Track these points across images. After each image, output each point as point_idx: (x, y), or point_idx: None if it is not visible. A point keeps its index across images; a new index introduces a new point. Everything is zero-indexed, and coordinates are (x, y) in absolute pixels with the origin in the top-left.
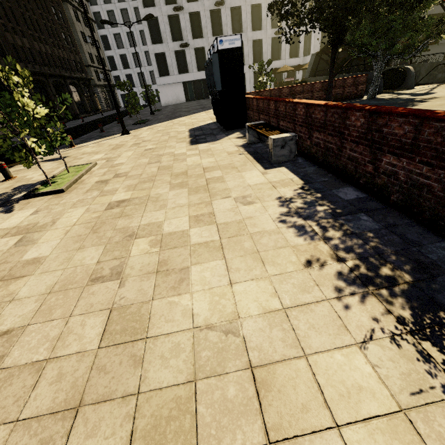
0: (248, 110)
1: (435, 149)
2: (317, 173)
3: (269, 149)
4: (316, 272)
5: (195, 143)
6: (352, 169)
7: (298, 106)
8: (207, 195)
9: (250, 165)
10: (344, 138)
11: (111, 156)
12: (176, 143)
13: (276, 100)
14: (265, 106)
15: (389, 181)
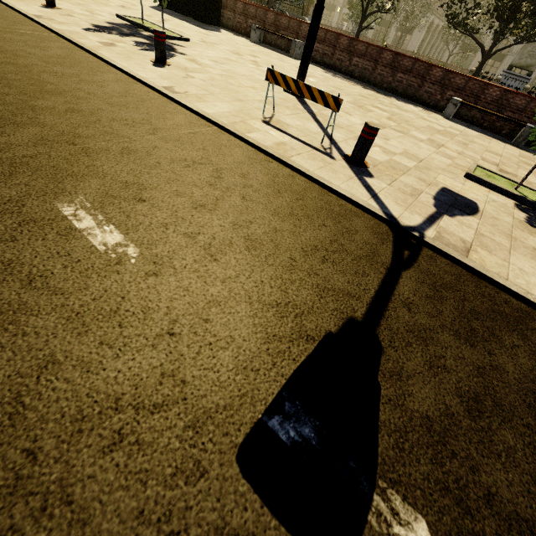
0: (223, 10)
1: (371, 56)
2: (320, 66)
3: (291, 48)
4: (357, 87)
5: (204, 29)
6: (338, 64)
7: (304, 24)
8: (293, 65)
9: (285, 56)
10: (336, 49)
11: (133, 15)
12: (182, 22)
13: (278, 13)
14: (259, 14)
15: (355, 68)
